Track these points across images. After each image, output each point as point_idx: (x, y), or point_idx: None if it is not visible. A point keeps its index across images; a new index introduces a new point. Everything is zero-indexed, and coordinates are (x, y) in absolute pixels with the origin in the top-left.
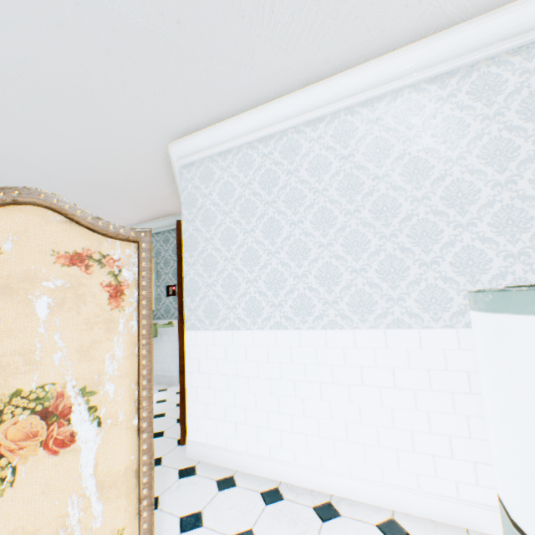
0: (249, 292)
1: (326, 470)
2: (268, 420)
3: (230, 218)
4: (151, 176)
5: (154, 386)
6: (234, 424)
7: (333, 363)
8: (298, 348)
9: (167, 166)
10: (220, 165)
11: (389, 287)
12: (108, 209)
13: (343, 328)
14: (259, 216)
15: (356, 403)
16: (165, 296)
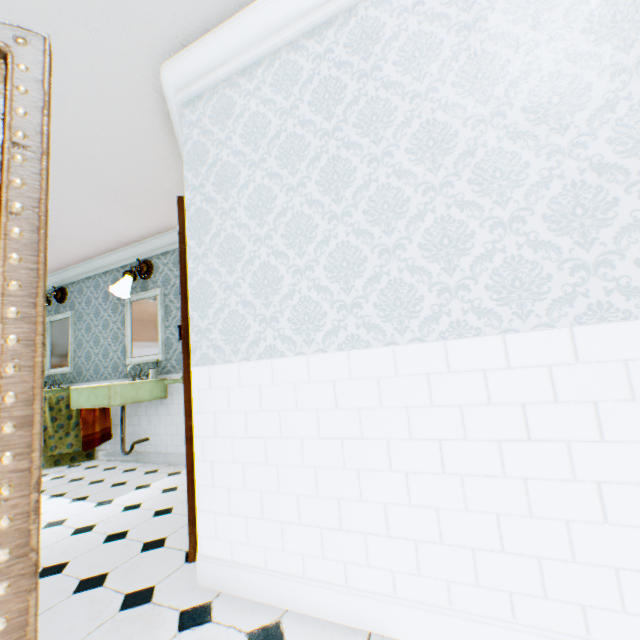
0: (298, 291)
1: (461, 611)
2: (341, 516)
3: (262, 171)
4: (143, 145)
5: (162, 469)
6: (278, 524)
7: (463, 401)
8: (393, 379)
9: (164, 123)
10: (243, 89)
11: (574, 244)
12: (89, 214)
13: (482, 334)
14: (312, 159)
15: (517, 476)
16: (177, 340)
